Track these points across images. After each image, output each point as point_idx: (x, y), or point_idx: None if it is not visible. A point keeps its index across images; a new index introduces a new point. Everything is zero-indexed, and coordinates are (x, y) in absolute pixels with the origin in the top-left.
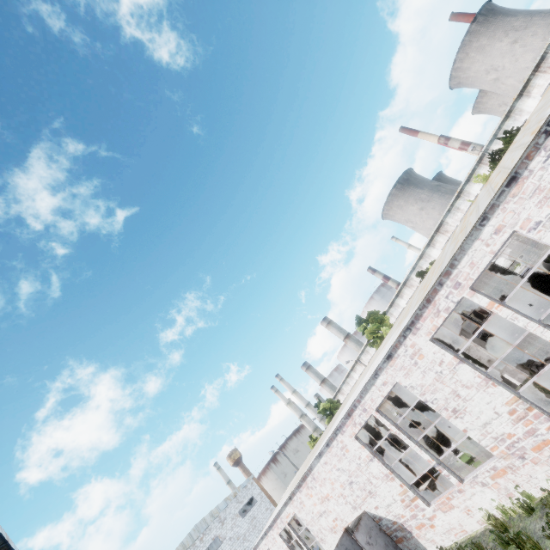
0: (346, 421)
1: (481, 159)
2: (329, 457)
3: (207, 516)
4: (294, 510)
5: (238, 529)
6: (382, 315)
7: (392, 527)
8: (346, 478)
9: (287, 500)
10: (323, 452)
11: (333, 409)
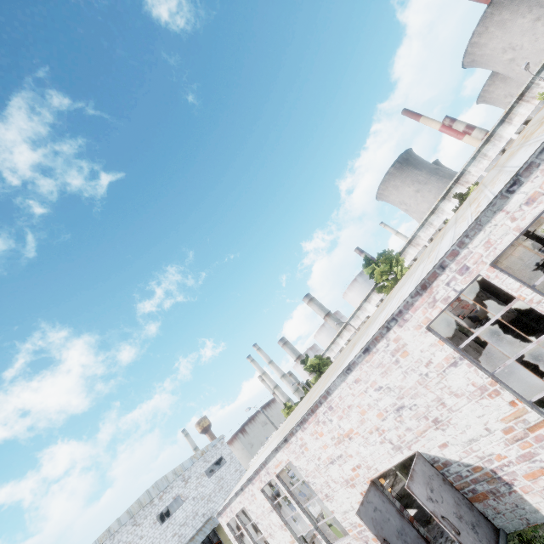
0: (415, 300)
1: (523, 95)
2: (366, 370)
3: (169, 473)
4: (289, 457)
5: (203, 489)
6: (398, 254)
7: (469, 476)
8: (392, 401)
9: (280, 443)
10: (356, 363)
11: (321, 366)
